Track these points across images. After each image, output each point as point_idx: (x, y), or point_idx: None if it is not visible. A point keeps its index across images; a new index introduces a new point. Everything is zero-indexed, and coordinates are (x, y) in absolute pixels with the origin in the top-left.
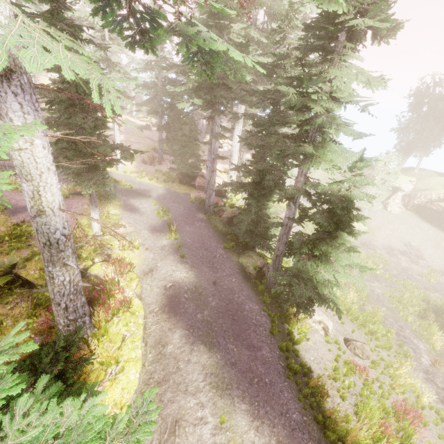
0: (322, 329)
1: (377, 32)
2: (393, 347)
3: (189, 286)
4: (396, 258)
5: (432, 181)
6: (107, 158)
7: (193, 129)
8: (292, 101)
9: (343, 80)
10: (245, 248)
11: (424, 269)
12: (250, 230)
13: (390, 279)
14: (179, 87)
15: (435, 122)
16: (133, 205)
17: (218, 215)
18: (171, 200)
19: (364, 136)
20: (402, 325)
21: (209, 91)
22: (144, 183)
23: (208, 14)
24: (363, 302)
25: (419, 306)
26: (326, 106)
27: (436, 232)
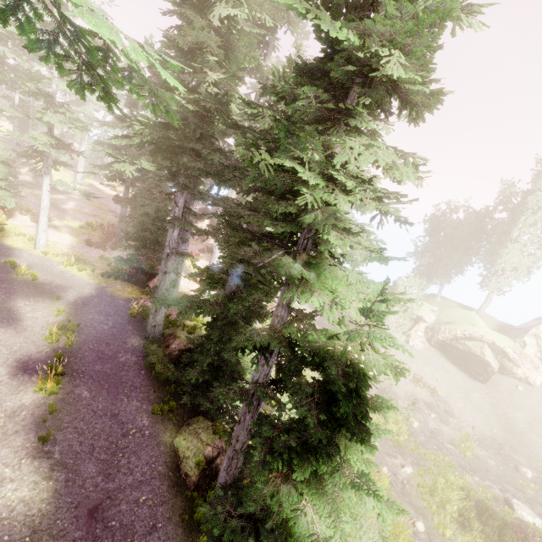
0: None
1: (406, 97)
2: None
3: (16, 532)
4: (422, 414)
5: (455, 313)
6: (25, 228)
7: (161, 208)
8: (269, 179)
9: (352, 157)
10: (196, 410)
11: (456, 433)
12: (206, 381)
13: (418, 451)
14: (120, 139)
15: (454, 248)
16: (16, 312)
17: (166, 343)
18: (96, 307)
19: (389, 259)
20: None
21: (171, 156)
22: (67, 274)
23: (176, 52)
24: None
25: (458, 503)
26: (323, 195)
27: (464, 379)
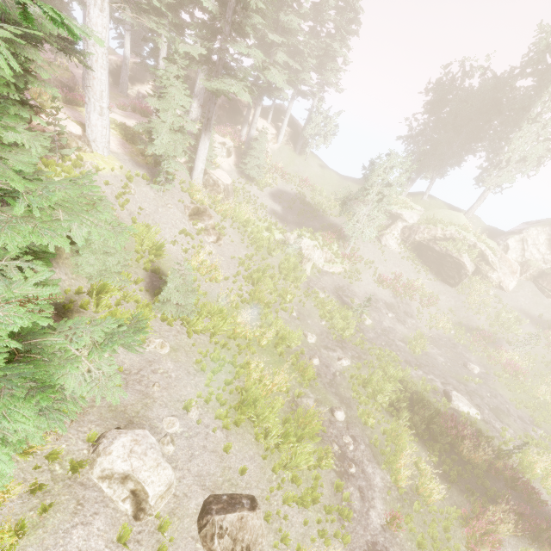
0: (131, 495)
1: None
2: (324, 495)
3: None
4: (379, 313)
5: (440, 214)
6: None
7: None
8: None
9: None
10: None
11: (411, 332)
12: None
13: (362, 345)
14: None
15: (457, 130)
16: None
17: None
18: None
19: None
20: (356, 433)
21: None
22: None
23: None
24: (299, 392)
25: (391, 394)
26: None
27: (433, 282)
